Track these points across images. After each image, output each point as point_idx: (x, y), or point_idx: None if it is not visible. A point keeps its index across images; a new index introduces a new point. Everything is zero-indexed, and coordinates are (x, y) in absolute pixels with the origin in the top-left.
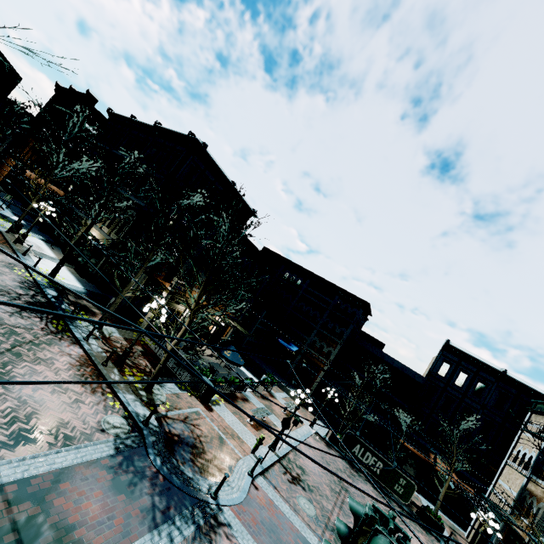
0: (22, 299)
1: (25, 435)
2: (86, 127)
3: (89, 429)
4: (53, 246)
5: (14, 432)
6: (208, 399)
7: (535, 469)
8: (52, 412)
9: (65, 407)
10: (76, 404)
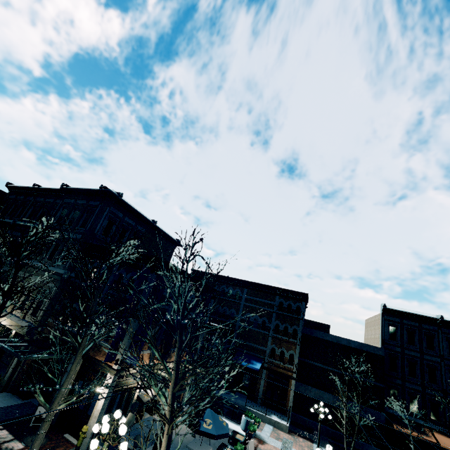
0: None
1: None
2: None
3: None
4: None
5: None
6: None
7: None
8: None
9: None
10: None
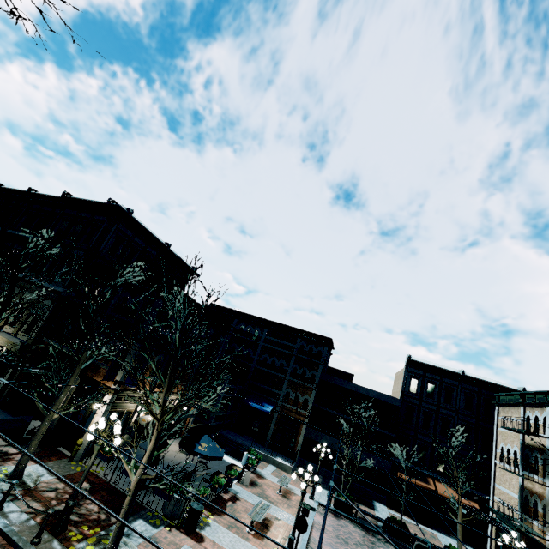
0: None
1: None
2: None
3: None
4: None
5: None
6: (195, 525)
7: (524, 464)
8: None
9: None
10: None
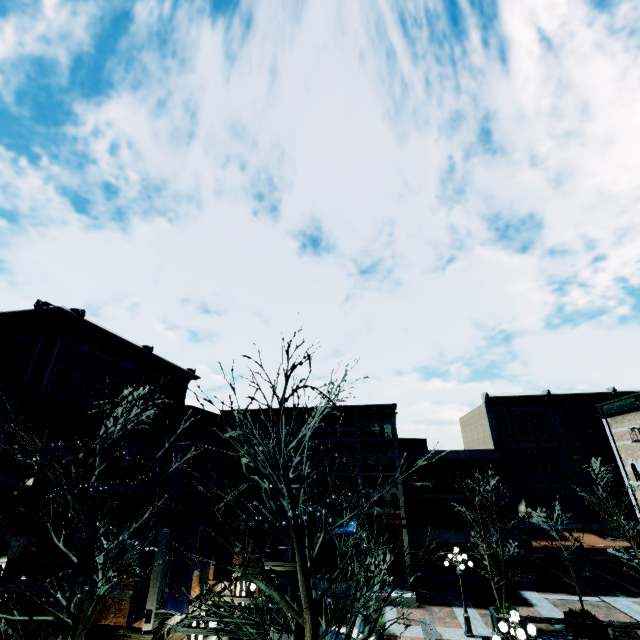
0: None
1: None
2: None
3: None
4: None
5: None
6: None
7: None
8: None
9: None
10: None
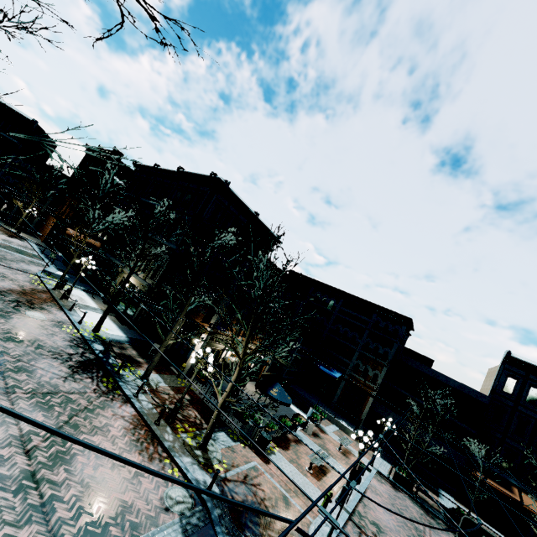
0: (73, 359)
1: (92, 530)
2: (117, 181)
3: (153, 510)
4: (94, 296)
5: (81, 528)
6: (263, 450)
7: None
8: (115, 494)
9: (127, 485)
10: (137, 478)
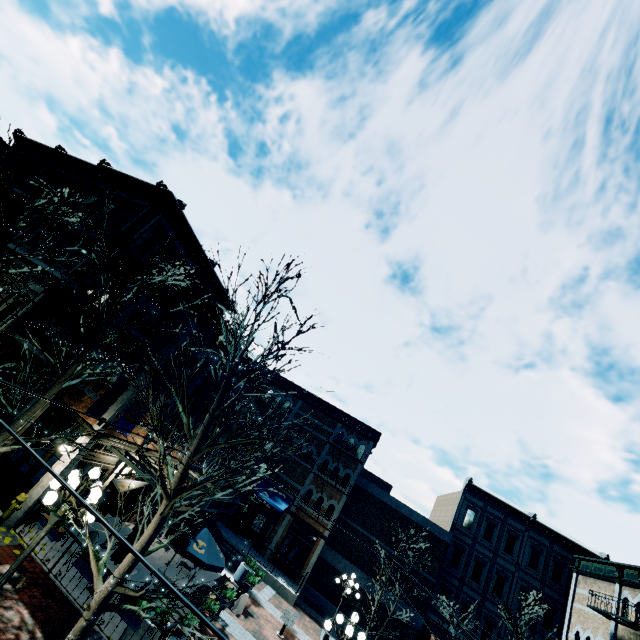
0: None
1: None
2: None
3: None
4: None
5: None
6: None
7: None
8: None
9: None
10: None
